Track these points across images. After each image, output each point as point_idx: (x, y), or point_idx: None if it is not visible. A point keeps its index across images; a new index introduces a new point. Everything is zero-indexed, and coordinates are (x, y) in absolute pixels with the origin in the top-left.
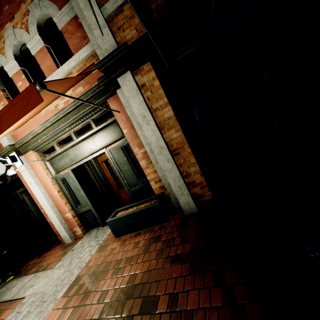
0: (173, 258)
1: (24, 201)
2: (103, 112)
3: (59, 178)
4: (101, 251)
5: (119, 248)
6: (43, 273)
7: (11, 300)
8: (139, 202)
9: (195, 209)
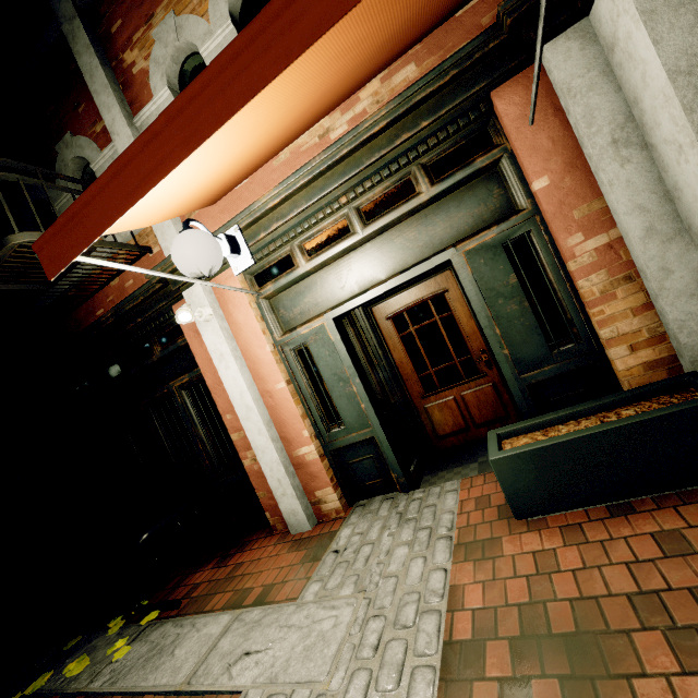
0: None
1: (185, 411)
2: (461, 141)
3: (290, 345)
4: (473, 559)
5: (570, 552)
6: (266, 614)
7: (185, 692)
8: (590, 407)
9: None
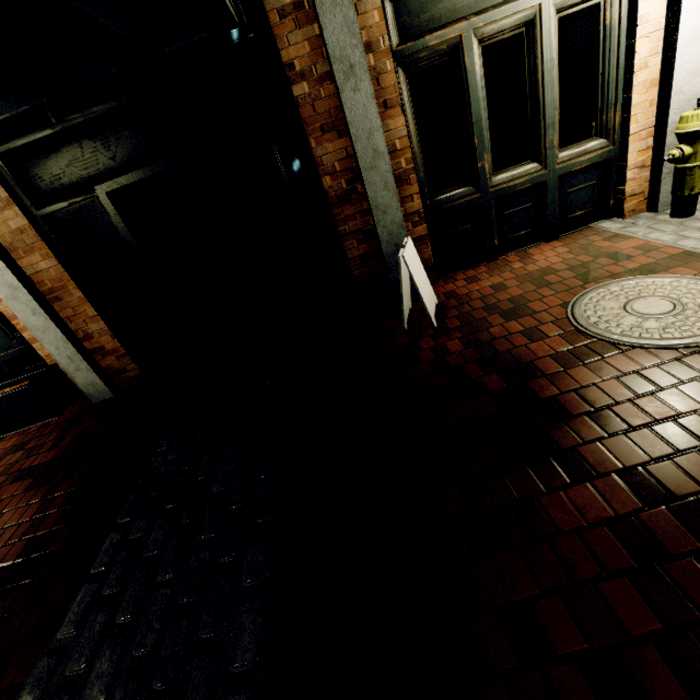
0: (23, 474)
1: None
2: None
3: None
4: None
5: None
6: None
7: None
8: (6, 384)
9: (108, 393)
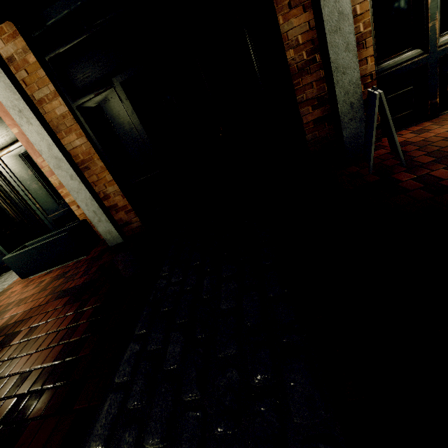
0: (63, 293)
1: None
2: None
3: None
4: (0, 296)
5: (21, 290)
6: None
7: None
8: (54, 233)
9: (119, 239)
